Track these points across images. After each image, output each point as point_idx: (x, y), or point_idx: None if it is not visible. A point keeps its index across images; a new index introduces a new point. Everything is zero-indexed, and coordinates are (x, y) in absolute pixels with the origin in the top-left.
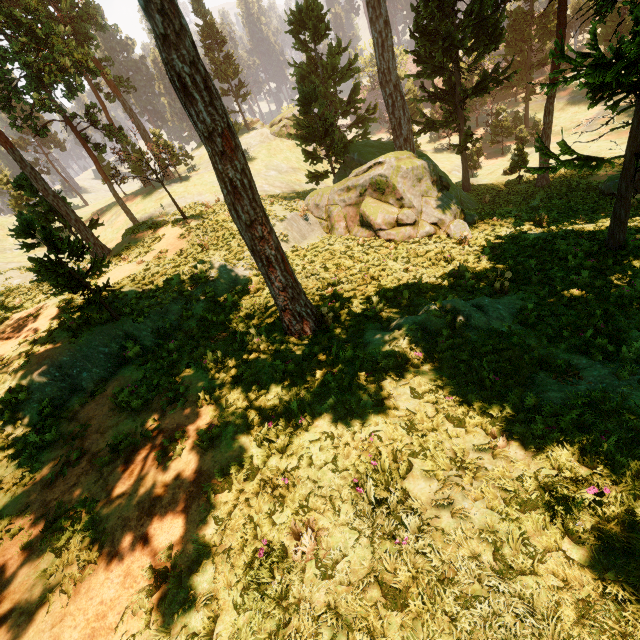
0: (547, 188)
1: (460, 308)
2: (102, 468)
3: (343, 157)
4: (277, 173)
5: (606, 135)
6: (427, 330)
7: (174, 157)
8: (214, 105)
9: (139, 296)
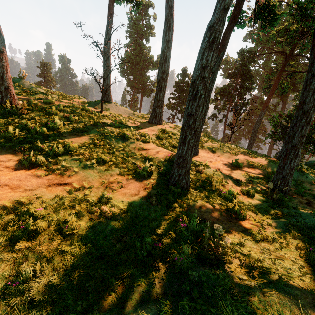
0: None
1: None
2: None
3: None
4: None
5: None
6: None
7: None
8: None
9: None
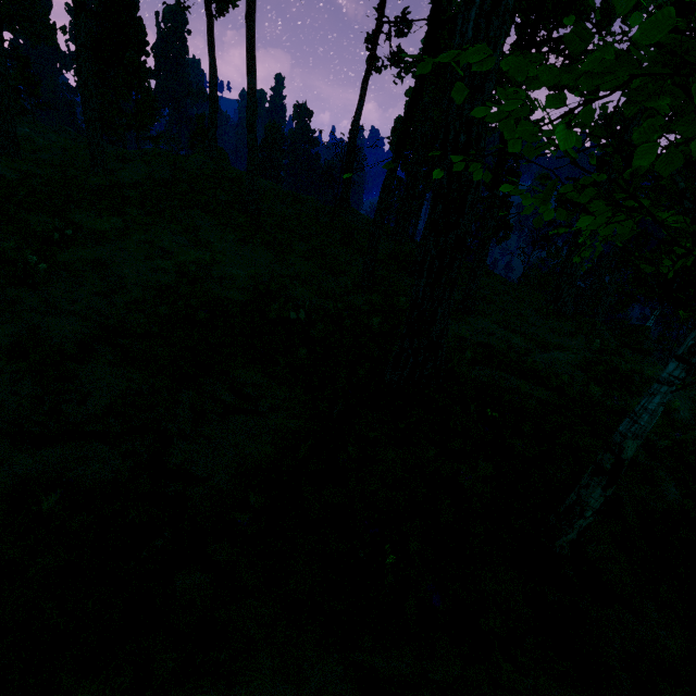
0: None
1: None
2: None
3: None
4: None
5: None
6: None
7: None
8: None
9: None
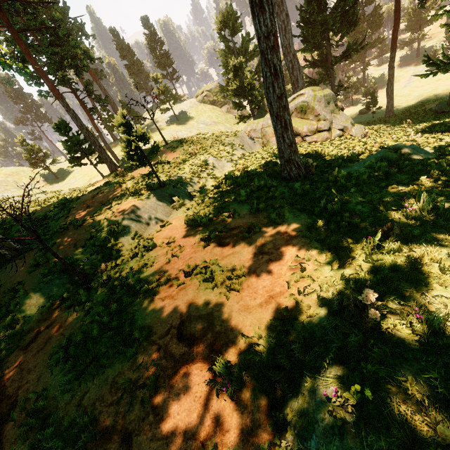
0: (394, 117)
1: (403, 148)
2: (204, 249)
3: (259, 104)
4: (205, 125)
5: (421, 86)
6: (387, 160)
7: (136, 118)
8: (273, 15)
9: (169, 176)
